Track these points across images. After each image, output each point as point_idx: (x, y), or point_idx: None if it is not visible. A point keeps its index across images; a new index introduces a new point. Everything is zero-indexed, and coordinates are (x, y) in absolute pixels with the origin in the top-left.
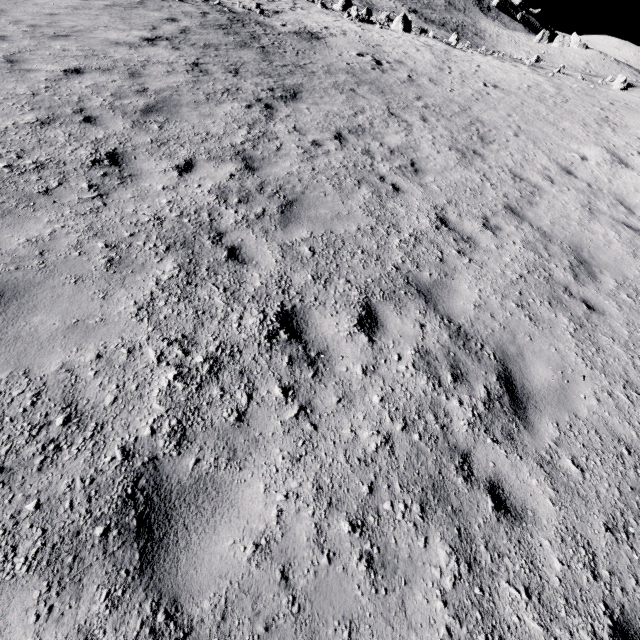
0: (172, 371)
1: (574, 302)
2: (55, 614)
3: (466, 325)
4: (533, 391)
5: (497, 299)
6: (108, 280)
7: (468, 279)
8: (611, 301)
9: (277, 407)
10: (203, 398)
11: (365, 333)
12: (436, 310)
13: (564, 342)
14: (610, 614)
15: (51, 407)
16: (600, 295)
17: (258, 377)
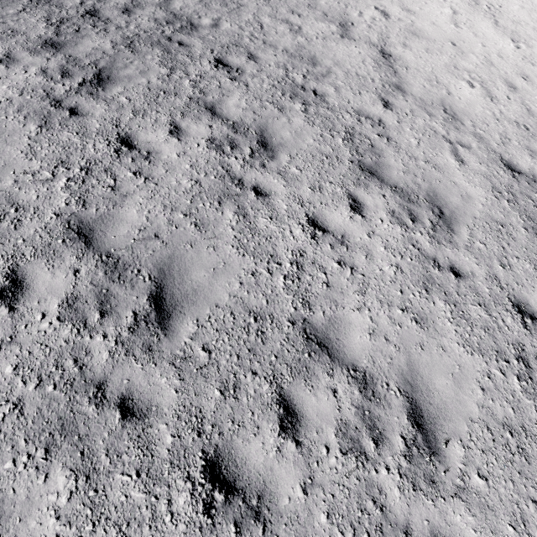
0: (45, 24)
1: (233, 4)
2: (36, 56)
3: (175, 12)
4: (202, 25)
5: (193, 5)
6: (0, 5)
7: (179, 0)
8: (254, 3)
9: (91, 30)
10: (61, 28)
11: (126, 15)
12: (161, 9)
13: (222, 14)
14: (214, 58)
15: (4, 30)
16: (249, 2)
17: (81, 24)
